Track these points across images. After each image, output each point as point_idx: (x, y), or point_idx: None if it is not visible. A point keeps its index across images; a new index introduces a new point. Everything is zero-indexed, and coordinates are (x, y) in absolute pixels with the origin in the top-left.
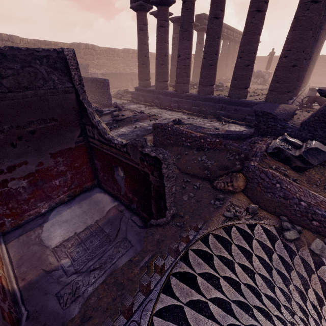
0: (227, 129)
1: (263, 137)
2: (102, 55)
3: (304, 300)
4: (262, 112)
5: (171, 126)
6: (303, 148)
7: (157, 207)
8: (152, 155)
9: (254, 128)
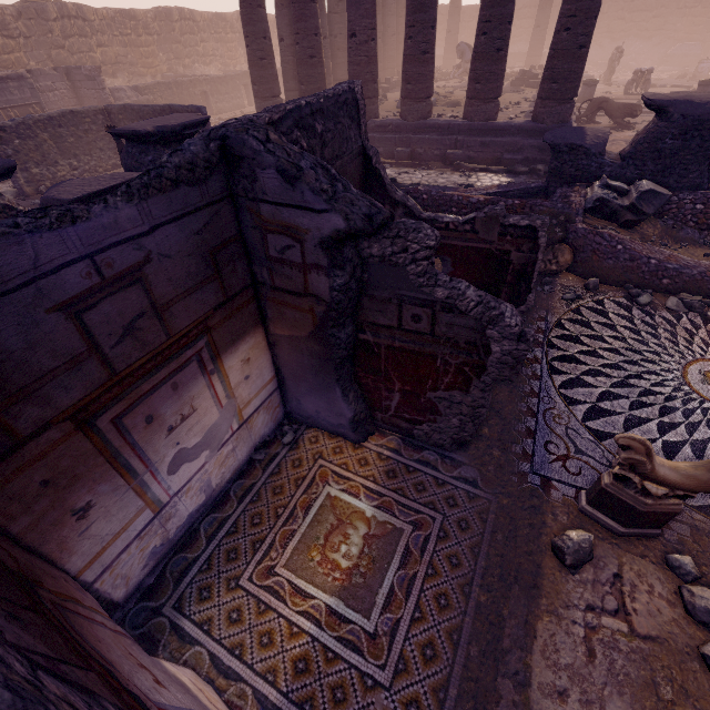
0: (480, 184)
1: (572, 187)
2: (107, 33)
3: (677, 345)
4: (568, 145)
5: (427, 191)
6: (635, 194)
7: (511, 296)
8: (522, 225)
9: (551, 175)
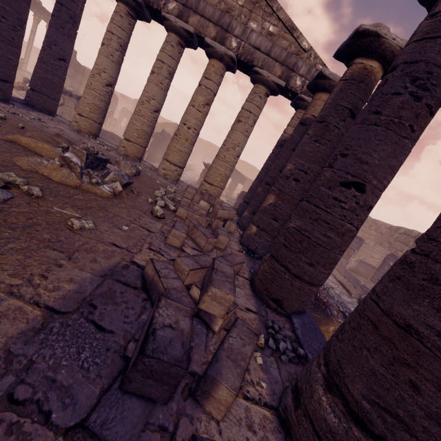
0: None
1: None
2: None
3: None
4: None
5: None
6: None
7: None
8: None
9: None
